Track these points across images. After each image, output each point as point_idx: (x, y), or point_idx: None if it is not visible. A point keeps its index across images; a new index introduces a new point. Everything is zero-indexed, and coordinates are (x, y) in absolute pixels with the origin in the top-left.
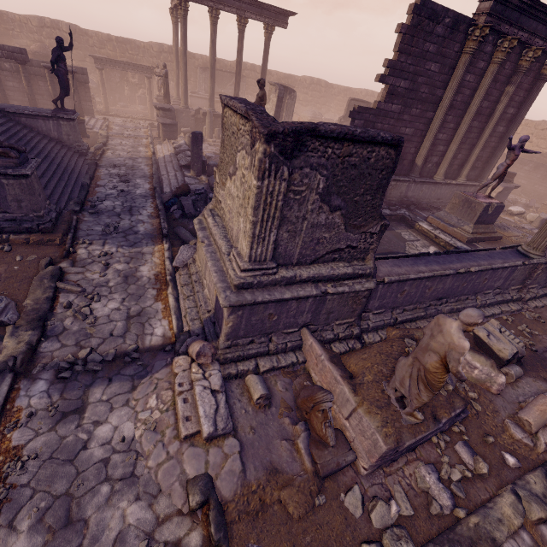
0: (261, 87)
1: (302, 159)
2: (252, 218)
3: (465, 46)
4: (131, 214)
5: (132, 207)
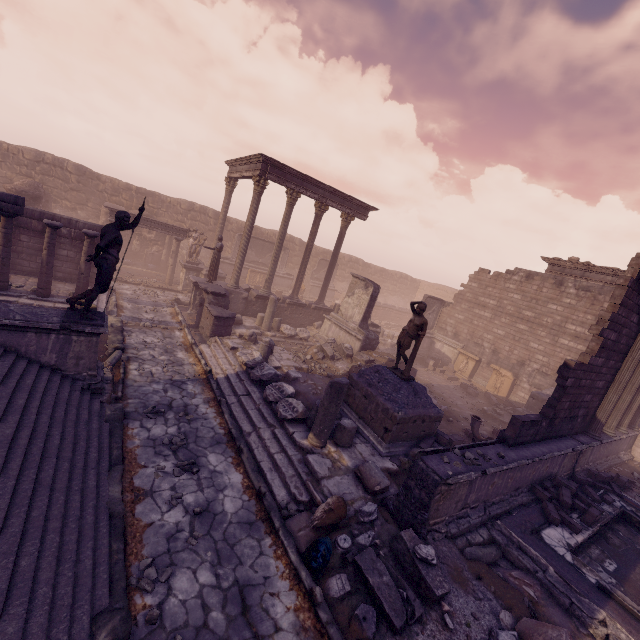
0: (420, 312)
1: None
2: None
3: None
4: (255, 637)
5: (243, 588)
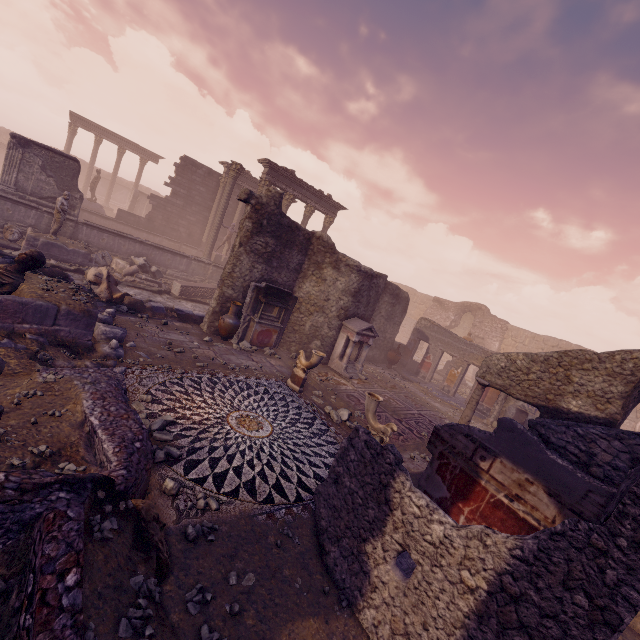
0: (98, 173)
1: (30, 150)
2: (4, 163)
3: (220, 185)
4: None
5: None
